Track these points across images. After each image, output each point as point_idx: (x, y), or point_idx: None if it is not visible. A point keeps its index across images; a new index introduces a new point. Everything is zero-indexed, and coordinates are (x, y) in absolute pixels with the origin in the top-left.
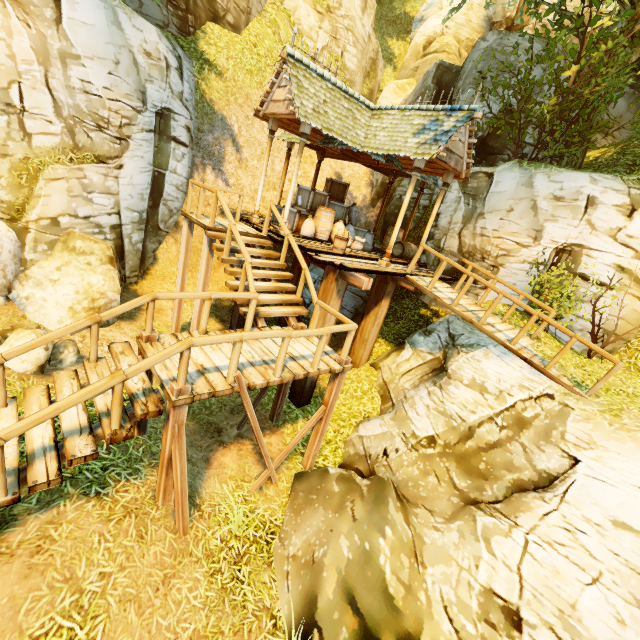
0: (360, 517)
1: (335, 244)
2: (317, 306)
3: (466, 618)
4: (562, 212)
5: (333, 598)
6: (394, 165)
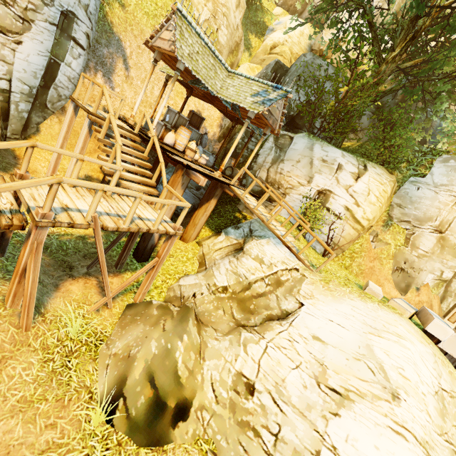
0: (168, 329)
1: (187, 153)
2: (165, 188)
3: (223, 389)
4: (325, 169)
5: (139, 378)
6: (236, 113)
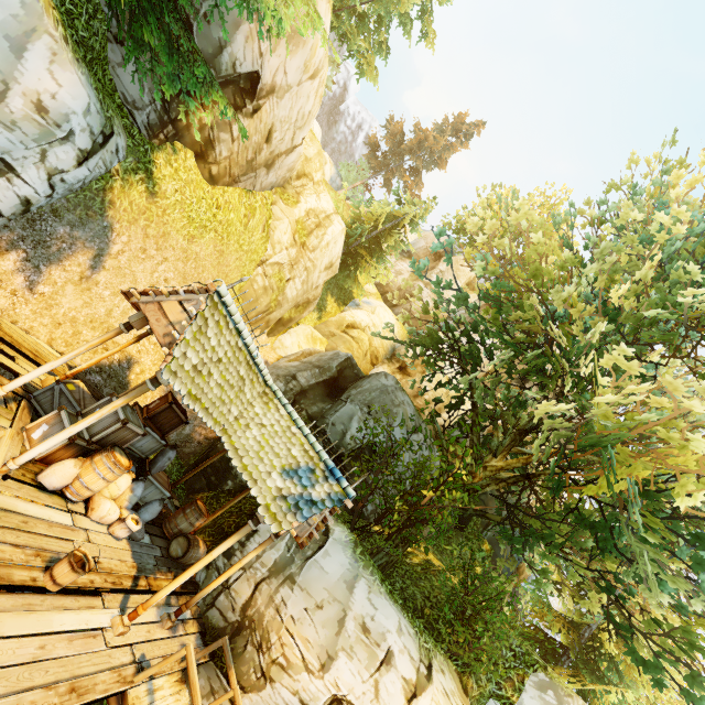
0: None
1: (58, 569)
2: None
3: None
4: (361, 650)
5: None
6: None
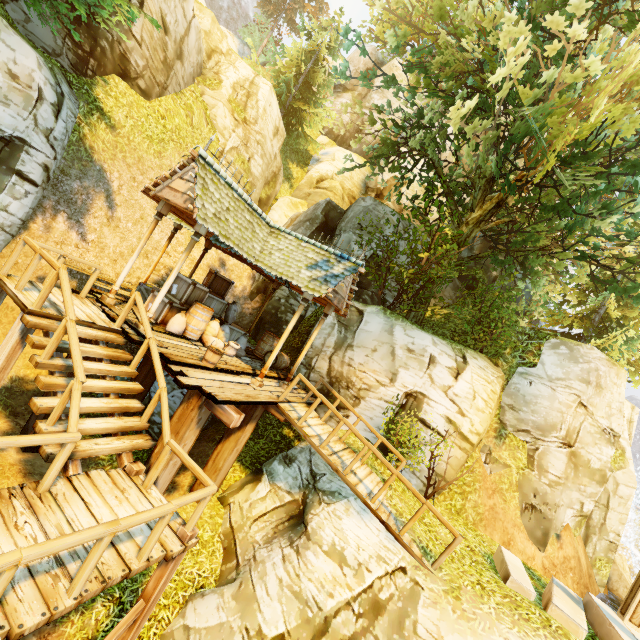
0: None
1: (207, 356)
2: (167, 448)
3: None
4: (412, 363)
5: None
6: (282, 281)
